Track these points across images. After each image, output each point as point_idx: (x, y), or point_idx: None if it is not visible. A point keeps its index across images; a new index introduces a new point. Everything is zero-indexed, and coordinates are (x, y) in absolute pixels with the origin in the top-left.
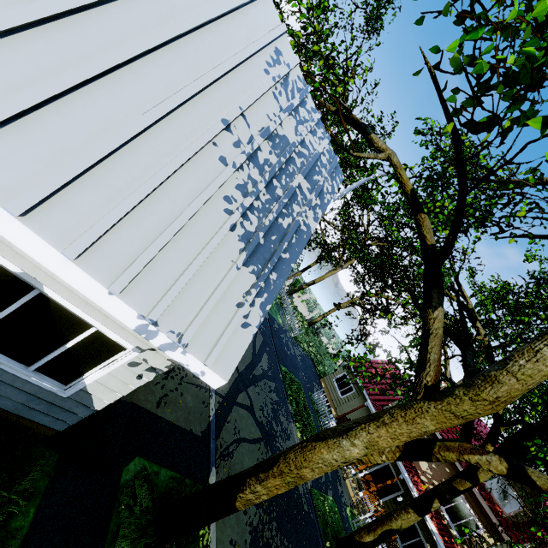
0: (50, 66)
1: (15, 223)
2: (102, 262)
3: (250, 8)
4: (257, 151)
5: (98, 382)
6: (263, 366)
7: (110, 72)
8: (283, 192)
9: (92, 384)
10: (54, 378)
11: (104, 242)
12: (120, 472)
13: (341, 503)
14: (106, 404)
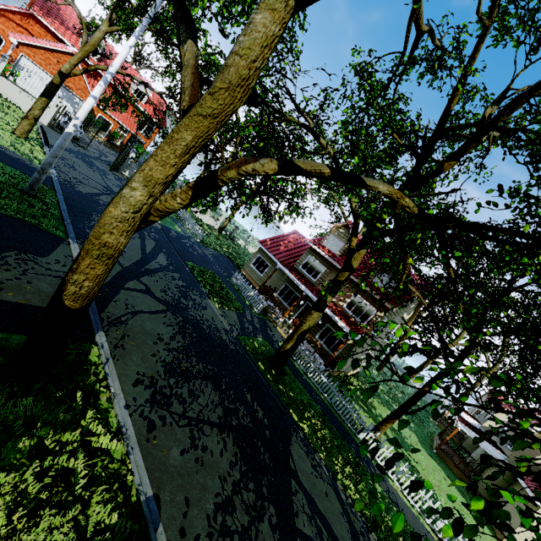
0: None
1: None
2: None
3: None
4: None
5: None
6: (160, 262)
7: None
8: None
9: None
10: None
11: None
12: None
13: (273, 341)
14: None
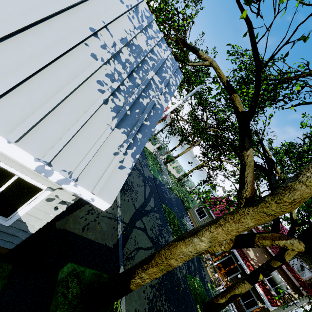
0: None
1: None
2: None
3: None
4: (119, 53)
5: (27, 214)
6: (151, 204)
7: None
8: (141, 81)
9: (24, 216)
10: None
11: None
12: (57, 273)
13: (204, 281)
14: (37, 229)
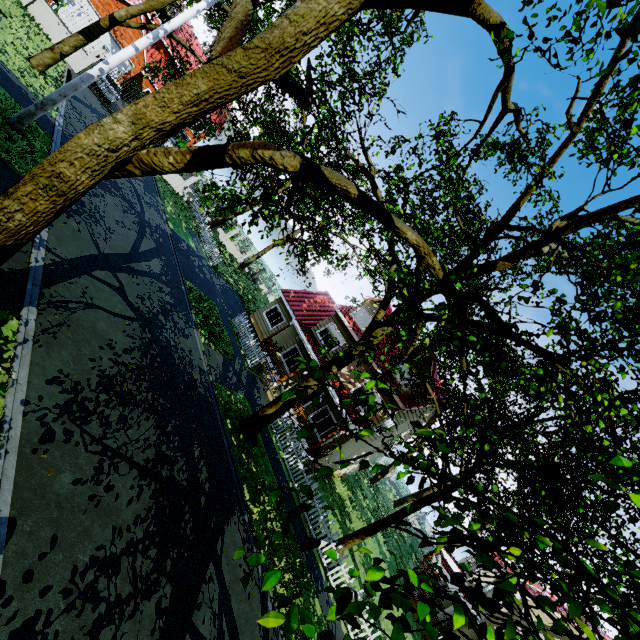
0: None
1: None
2: None
3: None
4: None
5: None
6: (151, 267)
7: None
8: None
9: None
10: None
11: None
12: None
13: (255, 404)
14: None
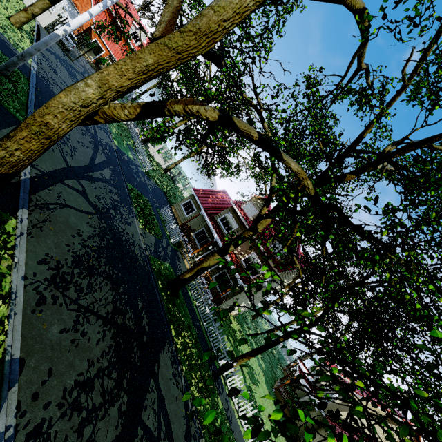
0: None
1: None
2: None
3: None
4: None
5: None
6: (104, 175)
7: None
8: None
9: None
10: None
11: None
12: None
13: (177, 269)
14: None
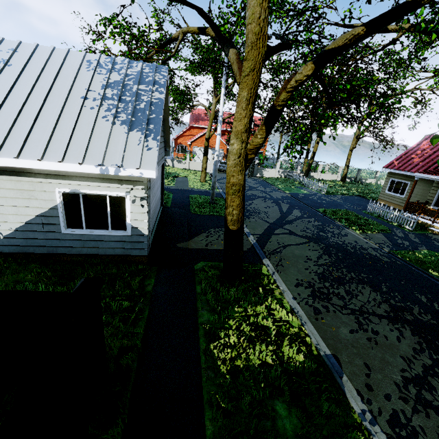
0: (25, 127)
1: (43, 163)
2: (71, 159)
3: (67, 62)
4: (105, 95)
5: (132, 220)
6: (295, 215)
7: (38, 116)
8: (131, 97)
9: (132, 223)
10: (121, 230)
11: (68, 154)
12: (193, 267)
13: None
14: (147, 230)
